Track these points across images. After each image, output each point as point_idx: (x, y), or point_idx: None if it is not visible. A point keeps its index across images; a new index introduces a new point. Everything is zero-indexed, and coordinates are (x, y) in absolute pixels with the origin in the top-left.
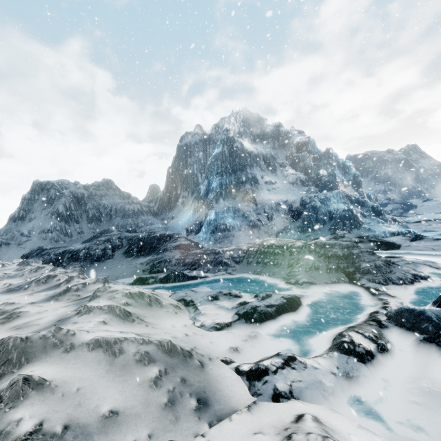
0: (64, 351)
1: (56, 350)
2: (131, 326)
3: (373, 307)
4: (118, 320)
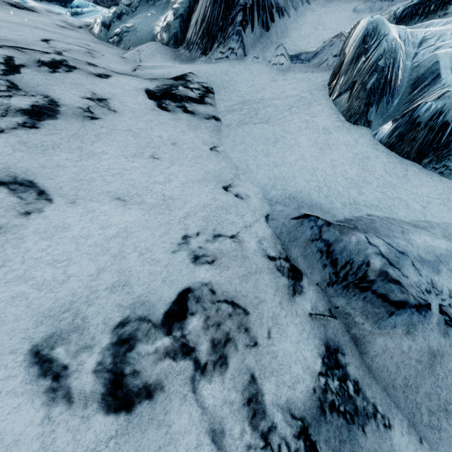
0: None
1: None
2: None
3: None
4: None
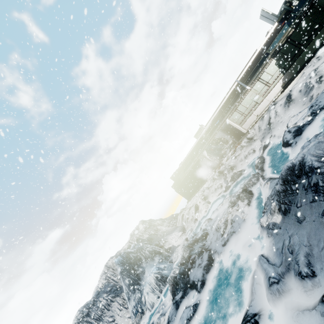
0: (269, 113)
1: (269, 112)
2: (282, 109)
3: (268, 175)
4: (283, 105)
